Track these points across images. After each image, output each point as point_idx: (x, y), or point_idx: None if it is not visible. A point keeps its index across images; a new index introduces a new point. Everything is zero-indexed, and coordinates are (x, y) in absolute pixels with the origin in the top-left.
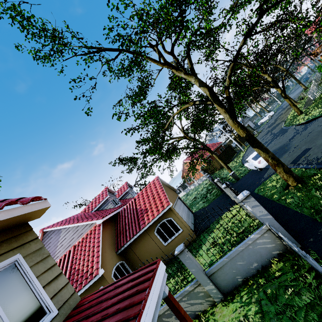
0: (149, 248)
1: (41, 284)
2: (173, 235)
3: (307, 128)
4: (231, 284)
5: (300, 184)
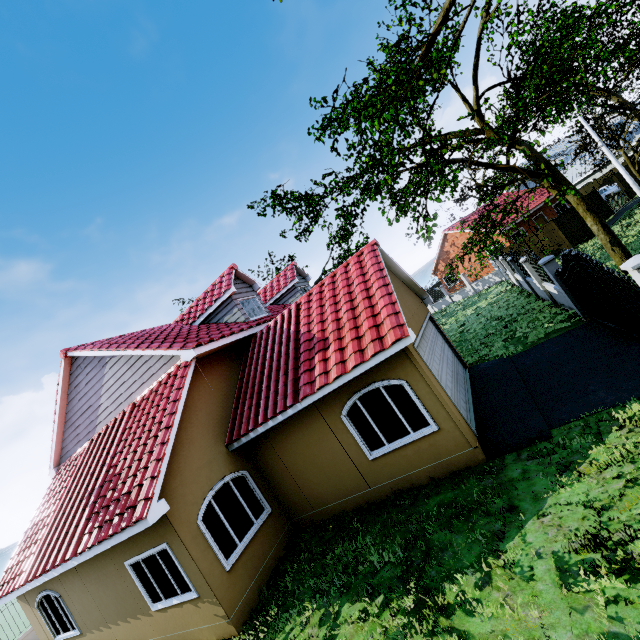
0: (321, 454)
1: None
2: (401, 436)
3: None
4: None
5: None
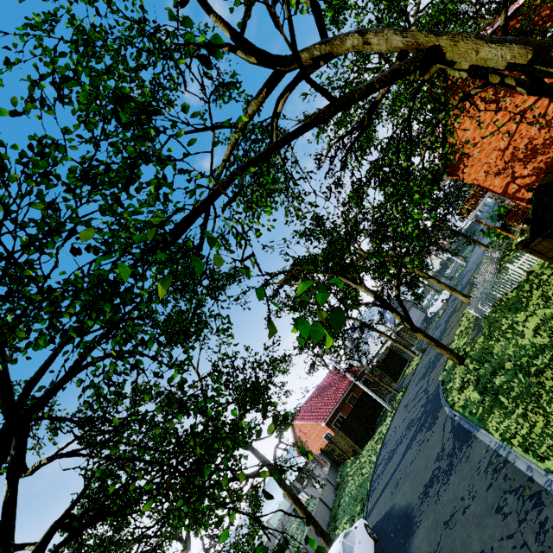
0: None
1: None
2: None
3: (451, 474)
4: None
5: None
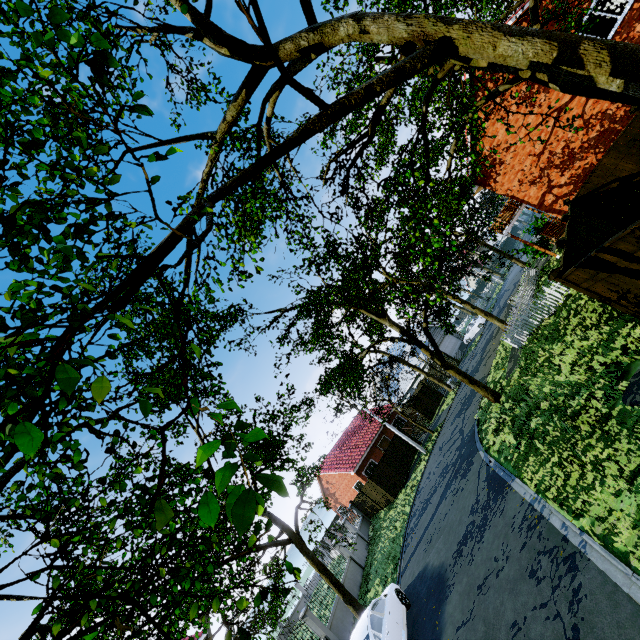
0: None
1: None
2: None
3: (485, 531)
4: None
5: None
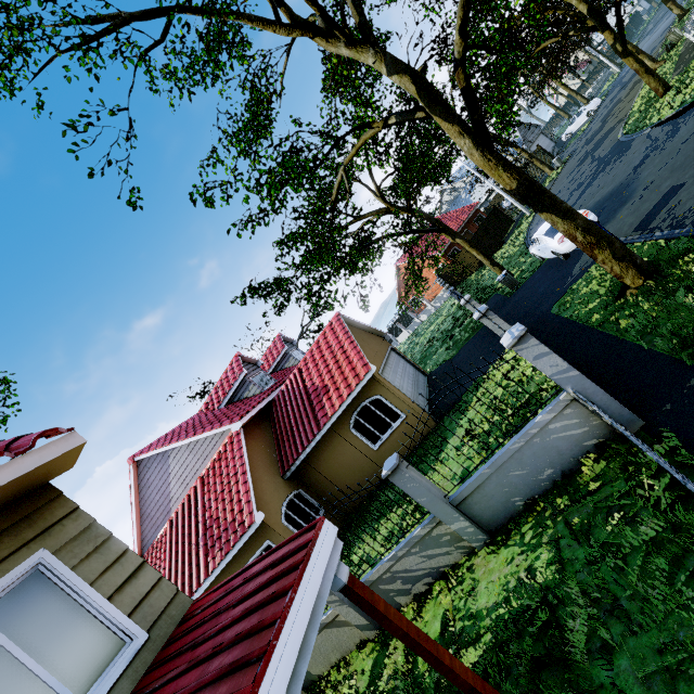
0: (345, 459)
1: (103, 593)
2: (388, 428)
3: (679, 130)
4: (503, 512)
5: (651, 281)
